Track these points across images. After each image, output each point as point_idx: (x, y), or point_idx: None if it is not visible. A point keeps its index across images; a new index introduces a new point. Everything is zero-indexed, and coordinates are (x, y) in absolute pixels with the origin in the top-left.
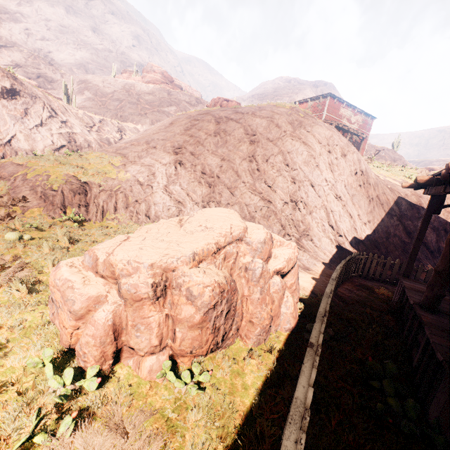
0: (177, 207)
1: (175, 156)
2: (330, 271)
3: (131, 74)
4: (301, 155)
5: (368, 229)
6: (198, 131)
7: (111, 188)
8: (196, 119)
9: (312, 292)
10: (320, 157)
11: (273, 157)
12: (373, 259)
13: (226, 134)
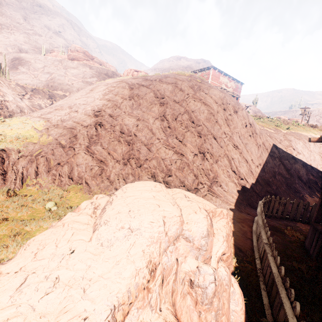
0: (99, 166)
1: (95, 118)
2: (241, 214)
3: (58, 53)
4: (203, 113)
5: (261, 170)
6: (115, 96)
7: (31, 153)
8: (112, 86)
9: (238, 249)
10: (218, 114)
11: (180, 115)
12: (276, 200)
13: (139, 98)
